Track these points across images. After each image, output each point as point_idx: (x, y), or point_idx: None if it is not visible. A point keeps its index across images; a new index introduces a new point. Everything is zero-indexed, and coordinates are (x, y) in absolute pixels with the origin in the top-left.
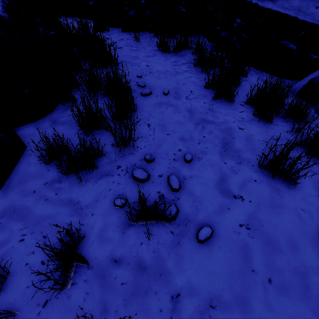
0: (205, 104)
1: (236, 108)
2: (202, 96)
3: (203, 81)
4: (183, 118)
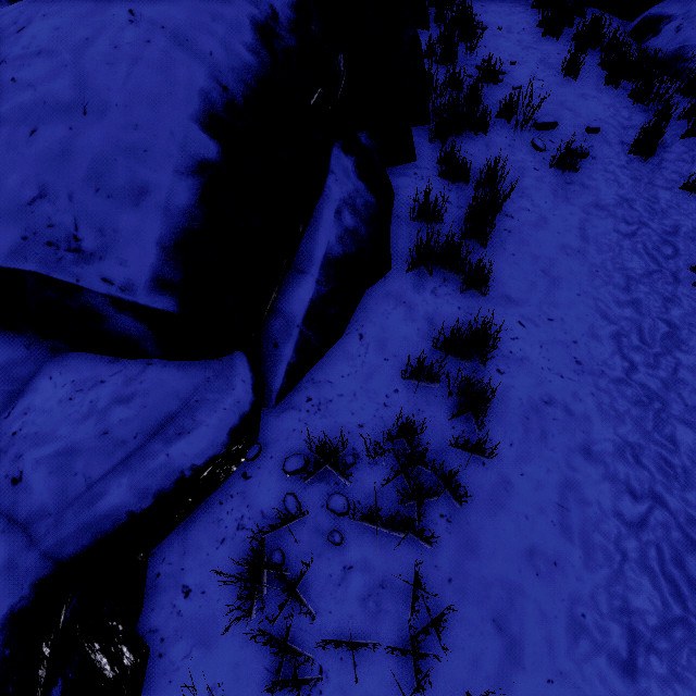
0: (534, 39)
1: (561, 43)
2: (532, 34)
3: (537, 23)
4: (513, 45)
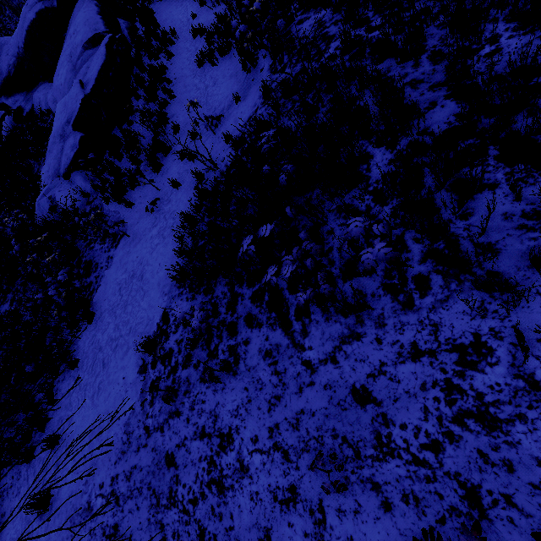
0: None
1: None
2: None
3: None
4: None
